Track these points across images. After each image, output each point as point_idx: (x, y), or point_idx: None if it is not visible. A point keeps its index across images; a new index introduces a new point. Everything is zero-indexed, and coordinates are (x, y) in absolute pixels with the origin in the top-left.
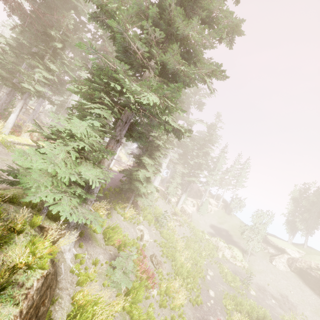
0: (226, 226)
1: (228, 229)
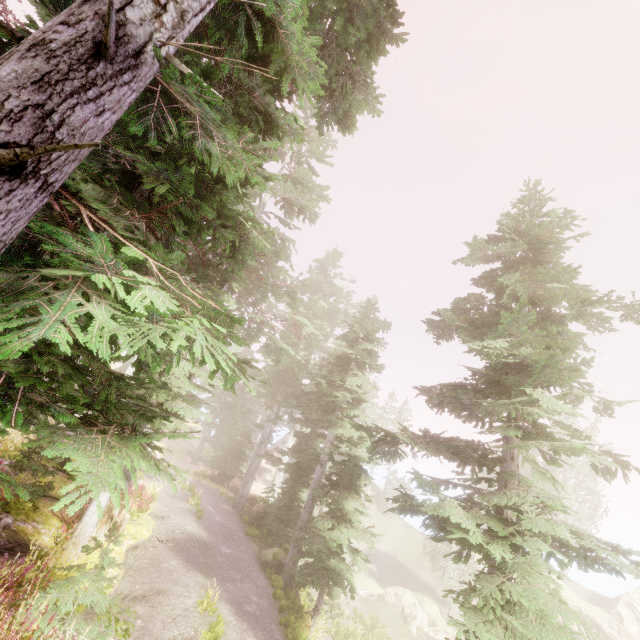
0: (389, 544)
1: (394, 551)
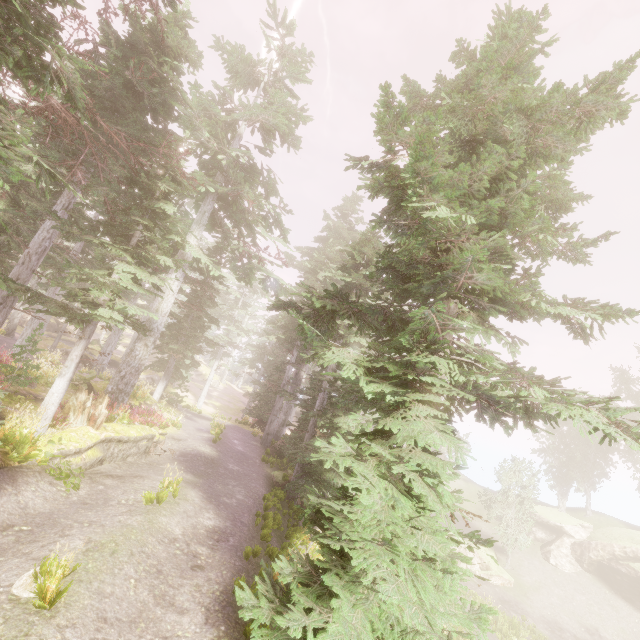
0: None
1: None
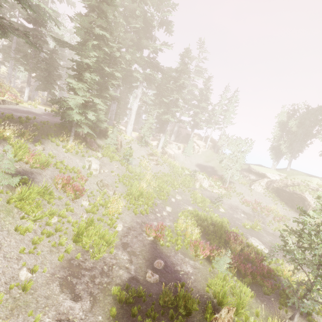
0: (213, 164)
1: (214, 166)
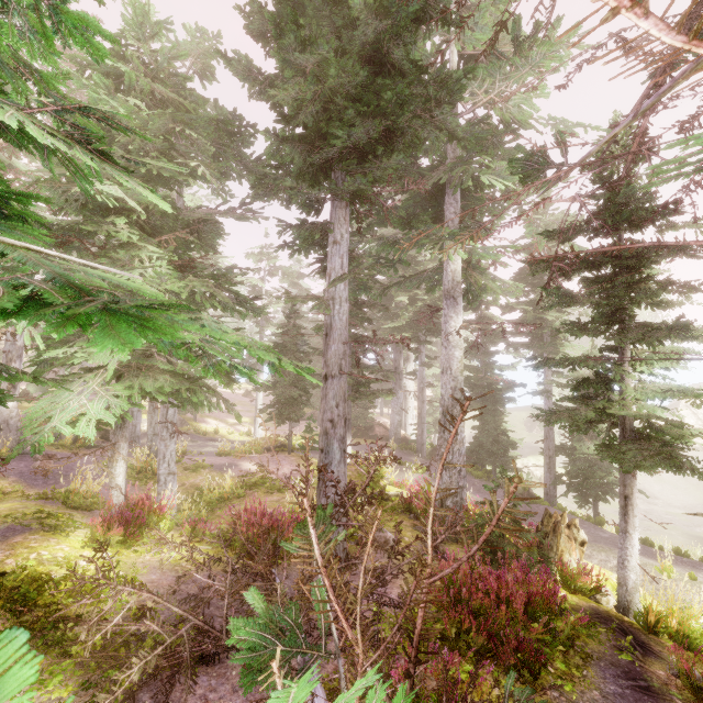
0: None
1: None
